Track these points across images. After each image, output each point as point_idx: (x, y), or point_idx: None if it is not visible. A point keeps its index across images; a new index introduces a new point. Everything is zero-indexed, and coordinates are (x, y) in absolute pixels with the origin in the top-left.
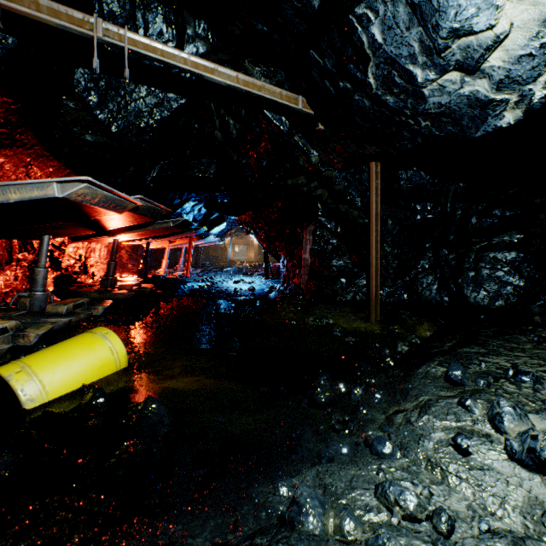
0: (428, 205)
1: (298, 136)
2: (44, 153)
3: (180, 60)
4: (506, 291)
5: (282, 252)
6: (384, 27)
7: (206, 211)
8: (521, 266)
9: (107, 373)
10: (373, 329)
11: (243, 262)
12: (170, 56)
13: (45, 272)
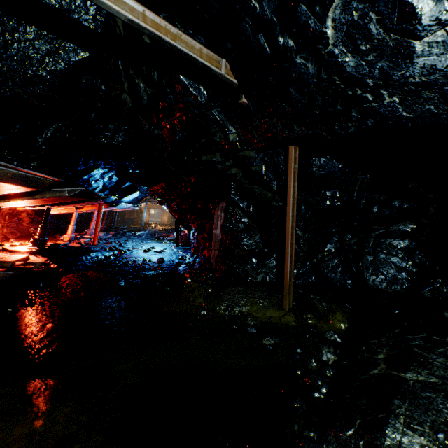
0: (338, 192)
1: (216, 110)
2: None
3: None
4: (401, 276)
5: (193, 224)
6: None
7: (117, 179)
8: (414, 253)
9: None
10: (288, 321)
11: (157, 224)
12: None
13: None
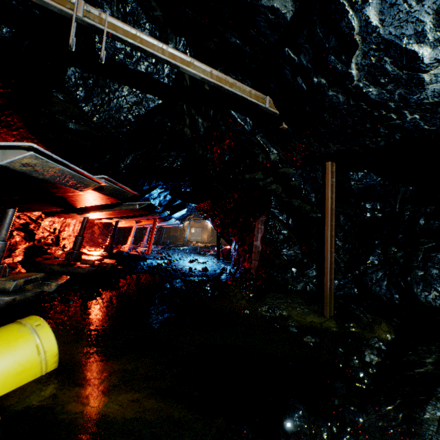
0: (378, 204)
1: (259, 136)
2: (29, 135)
3: (158, 49)
4: None
5: (234, 238)
6: (384, 6)
7: (170, 197)
8: None
9: (25, 380)
10: (329, 326)
11: (198, 242)
12: (148, 45)
13: (3, 245)
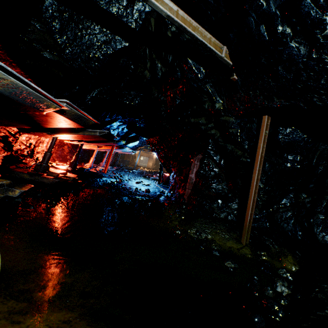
0: (299, 157)
1: (209, 85)
2: (8, 58)
3: None
4: None
5: (174, 169)
6: None
7: (127, 130)
8: None
9: None
10: (245, 253)
11: (144, 167)
12: None
13: None
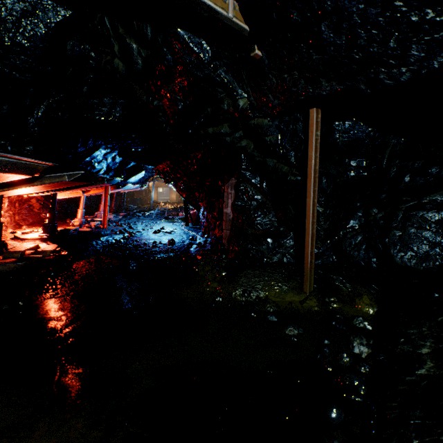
0: (364, 161)
1: (222, 71)
2: None
3: None
4: (434, 252)
5: (202, 203)
6: None
7: (121, 159)
8: None
9: None
10: (310, 306)
11: (166, 203)
12: None
13: None
